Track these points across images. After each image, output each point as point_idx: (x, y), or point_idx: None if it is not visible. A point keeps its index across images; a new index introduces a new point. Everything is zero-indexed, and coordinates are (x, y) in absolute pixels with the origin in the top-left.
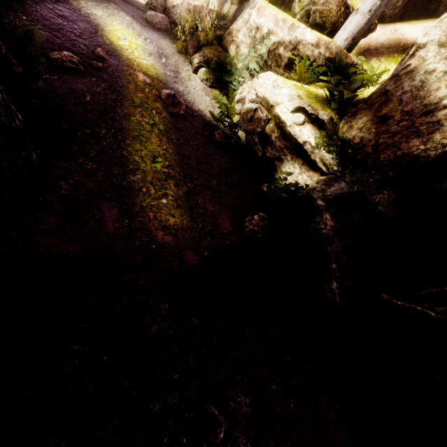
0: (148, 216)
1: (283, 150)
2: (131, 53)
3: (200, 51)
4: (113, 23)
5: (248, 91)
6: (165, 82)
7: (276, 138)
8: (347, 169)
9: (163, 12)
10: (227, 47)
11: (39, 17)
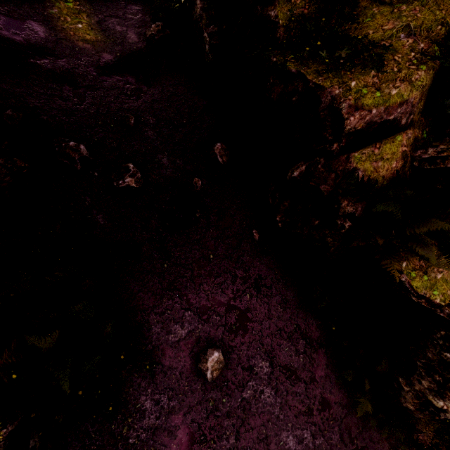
0: (69, 33)
1: None
2: None
3: None
4: None
5: None
6: None
7: None
8: None
9: None
10: None
11: None
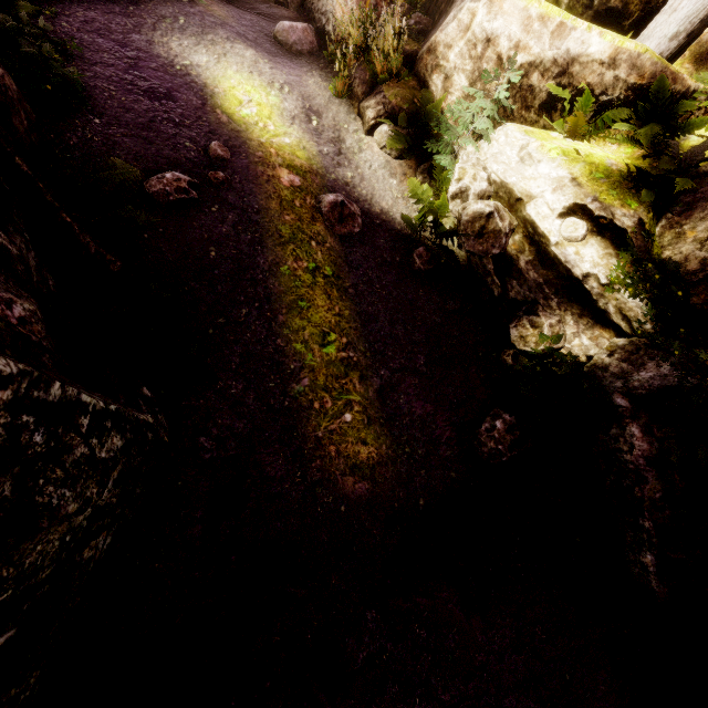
0: (328, 454)
1: (543, 288)
2: (263, 130)
3: (377, 92)
4: (227, 73)
5: (474, 174)
6: (322, 171)
7: (529, 264)
8: (677, 340)
9: (301, 8)
10: (426, 77)
11: (117, 110)
